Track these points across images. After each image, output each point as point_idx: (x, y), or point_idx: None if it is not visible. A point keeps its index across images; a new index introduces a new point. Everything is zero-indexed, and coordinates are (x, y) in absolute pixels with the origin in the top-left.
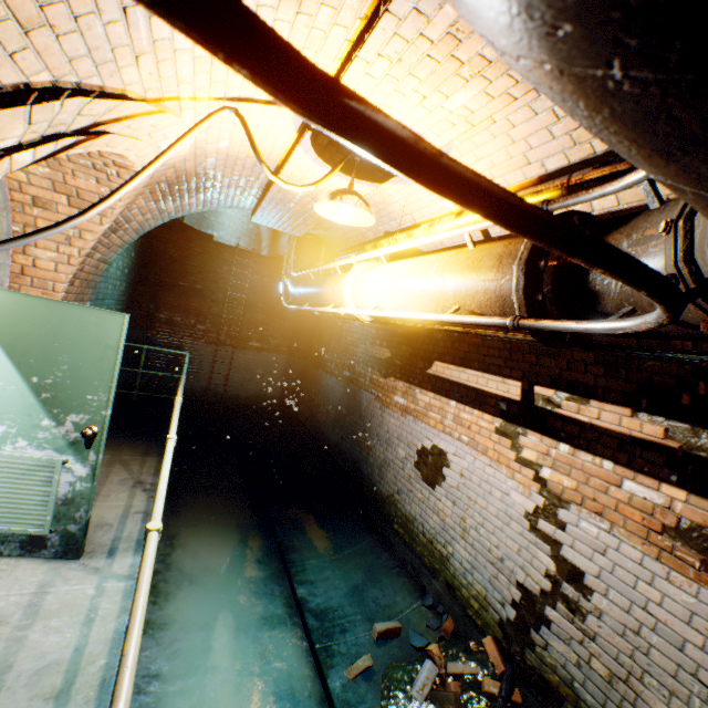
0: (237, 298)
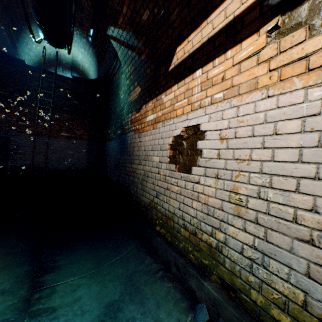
0: (47, 103)
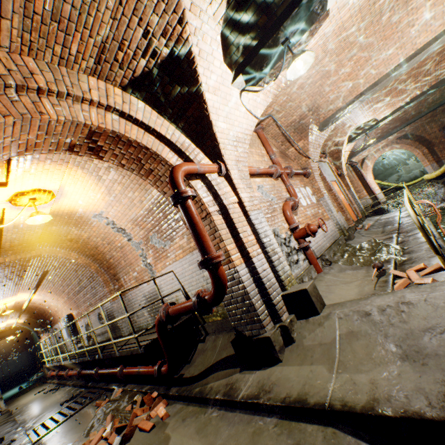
0: (0, 347)
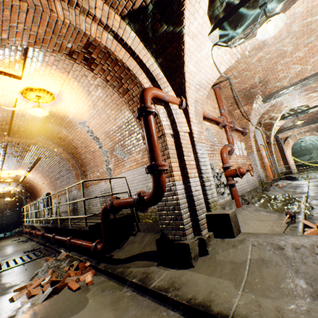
0: (1, 204)
